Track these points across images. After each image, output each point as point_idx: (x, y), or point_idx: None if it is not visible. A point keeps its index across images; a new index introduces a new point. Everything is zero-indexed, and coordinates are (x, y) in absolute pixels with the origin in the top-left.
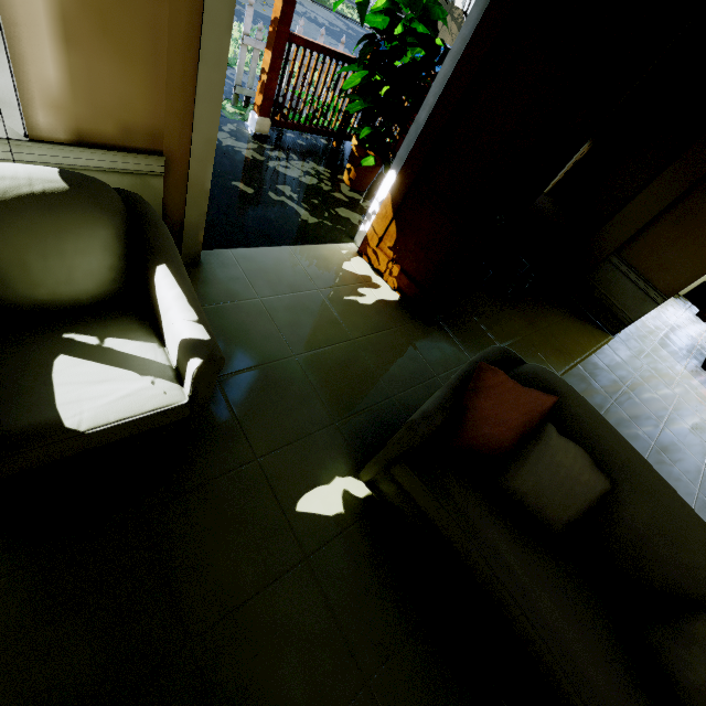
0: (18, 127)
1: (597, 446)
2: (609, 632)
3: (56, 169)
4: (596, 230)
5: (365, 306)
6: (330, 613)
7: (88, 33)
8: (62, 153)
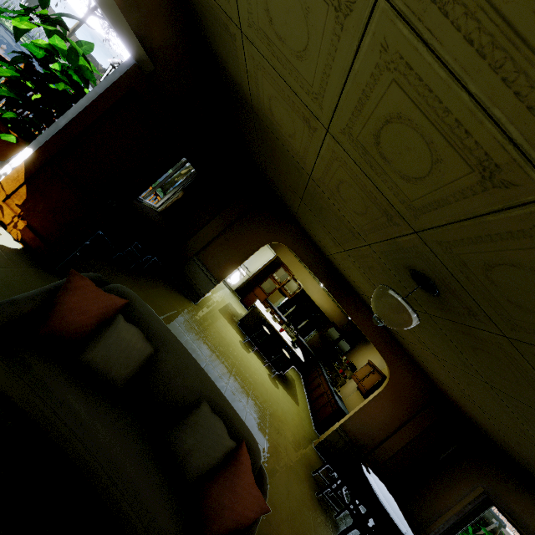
0: None
1: (149, 328)
2: (146, 443)
3: None
4: (187, 240)
5: None
6: None
7: None
8: None
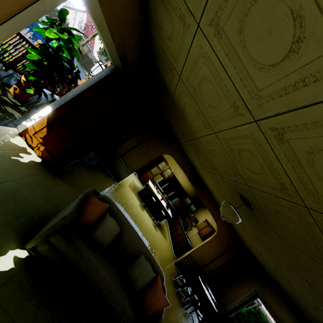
0: None
1: (118, 218)
2: (117, 274)
3: None
4: (116, 147)
5: (24, 163)
6: (8, 317)
7: None
8: None
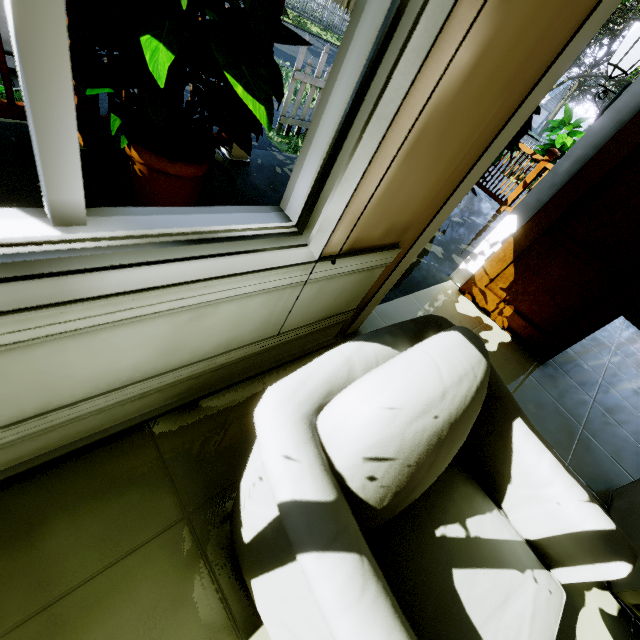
0: (316, 249)
1: None
2: None
3: (461, 335)
4: None
5: (494, 353)
6: None
7: (427, 142)
8: (333, 266)
